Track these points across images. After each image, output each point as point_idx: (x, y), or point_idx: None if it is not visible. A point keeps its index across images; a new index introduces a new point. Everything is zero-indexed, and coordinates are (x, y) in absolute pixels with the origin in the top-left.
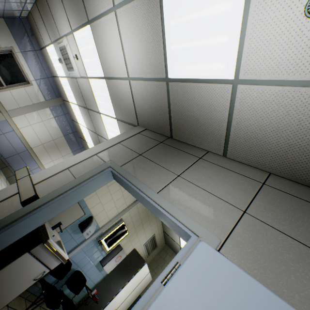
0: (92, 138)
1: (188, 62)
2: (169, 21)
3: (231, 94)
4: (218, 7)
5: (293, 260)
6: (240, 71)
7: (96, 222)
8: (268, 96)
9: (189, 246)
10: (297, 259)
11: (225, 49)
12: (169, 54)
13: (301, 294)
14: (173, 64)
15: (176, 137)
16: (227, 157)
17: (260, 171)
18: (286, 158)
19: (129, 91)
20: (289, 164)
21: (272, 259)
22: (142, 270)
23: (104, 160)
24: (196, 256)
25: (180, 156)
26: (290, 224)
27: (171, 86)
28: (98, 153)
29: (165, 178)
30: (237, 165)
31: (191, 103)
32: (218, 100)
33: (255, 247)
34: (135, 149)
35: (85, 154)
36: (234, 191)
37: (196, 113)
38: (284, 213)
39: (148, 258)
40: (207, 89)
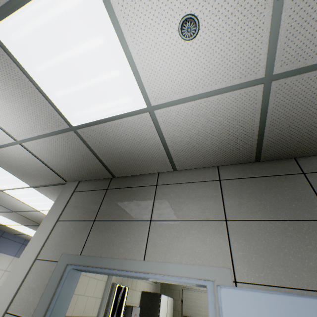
0: (10, 219)
1: (88, 104)
2: (32, 68)
3: (152, 120)
4: (89, 44)
5: (282, 241)
6: (149, 99)
7: (88, 316)
8: (186, 112)
9: (212, 300)
10: (283, 238)
11: (123, 82)
12: (58, 102)
13: (304, 269)
14: (70, 111)
15: (119, 175)
16: (178, 170)
17: (210, 168)
18: (223, 151)
19: (28, 155)
20: (228, 154)
21: (271, 252)
22: (161, 304)
23: (53, 259)
24: (228, 312)
25: (137, 194)
26: (260, 207)
27: (82, 133)
28: (37, 255)
29: (140, 234)
30: (190, 173)
31: (116, 141)
32: (143, 129)
33: (255, 251)
34: (84, 216)
35: (20, 270)
36: (206, 204)
37: (127, 147)
38: (249, 200)
39: (158, 283)
40: (126, 124)
